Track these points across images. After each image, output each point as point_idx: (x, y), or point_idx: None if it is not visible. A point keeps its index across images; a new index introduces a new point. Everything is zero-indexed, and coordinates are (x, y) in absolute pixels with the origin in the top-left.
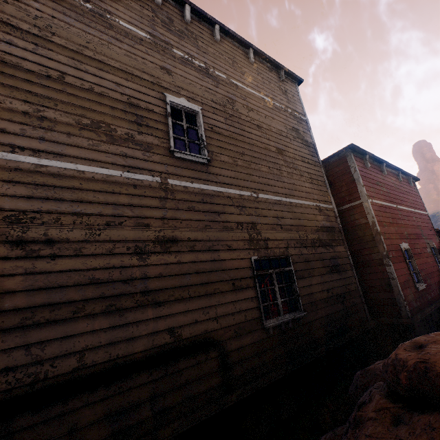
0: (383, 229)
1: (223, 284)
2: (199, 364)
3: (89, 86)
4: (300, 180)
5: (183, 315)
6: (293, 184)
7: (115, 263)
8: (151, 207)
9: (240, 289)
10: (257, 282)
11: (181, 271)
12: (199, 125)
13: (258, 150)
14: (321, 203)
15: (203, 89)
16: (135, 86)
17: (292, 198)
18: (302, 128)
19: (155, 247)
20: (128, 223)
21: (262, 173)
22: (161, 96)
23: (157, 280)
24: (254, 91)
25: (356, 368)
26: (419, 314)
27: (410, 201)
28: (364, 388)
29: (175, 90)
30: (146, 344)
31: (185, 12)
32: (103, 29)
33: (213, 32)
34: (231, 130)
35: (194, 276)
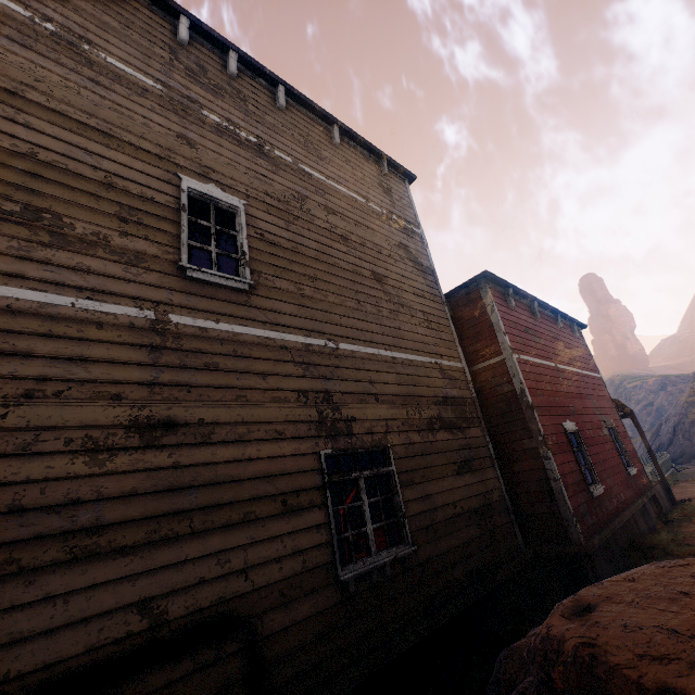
0: (538, 400)
1: (264, 503)
2: (199, 671)
3: (29, 149)
4: (409, 323)
5: (174, 569)
6: (398, 329)
7: (33, 472)
8: (130, 364)
9: (296, 511)
10: (329, 497)
11: (180, 482)
12: (239, 229)
13: (342, 273)
14: (444, 359)
15: (251, 174)
16: (123, 159)
17: (396, 351)
18: (414, 244)
19: (129, 437)
20: (75, 392)
21: (346, 310)
22: (173, 178)
23: (126, 503)
24: (339, 186)
25: (502, 641)
26: (597, 537)
27: (576, 357)
28: (509, 687)
29: (200, 171)
30: (81, 641)
31: (229, 60)
32: (73, 65)
33: (275, 95)
34: (296, 240)
35: (205, 491)
